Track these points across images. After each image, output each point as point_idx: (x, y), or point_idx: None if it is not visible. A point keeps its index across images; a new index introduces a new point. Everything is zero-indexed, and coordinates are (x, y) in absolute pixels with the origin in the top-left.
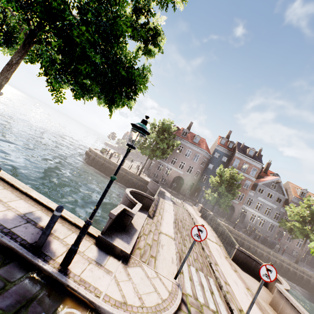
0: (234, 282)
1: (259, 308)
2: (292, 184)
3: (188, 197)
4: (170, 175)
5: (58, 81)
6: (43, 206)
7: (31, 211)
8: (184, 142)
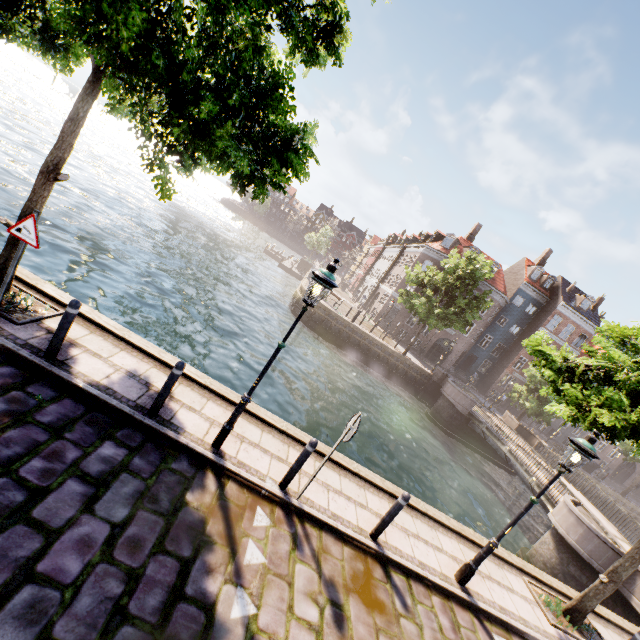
0: None
1: None
2: None
3: (453, 374)
4: (429, 336)
5: None
6: (629, 634)
7: None
8: None
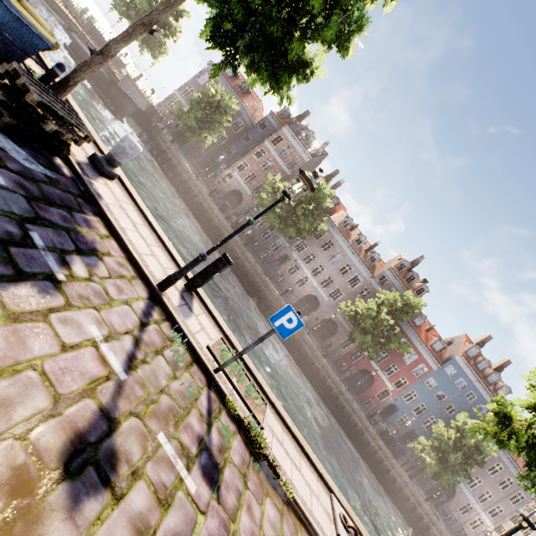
0: None
1: None
2: (346, 214)
3: (192, 162)
4: None
5: None
6: None
7: None
8: (222, 81)
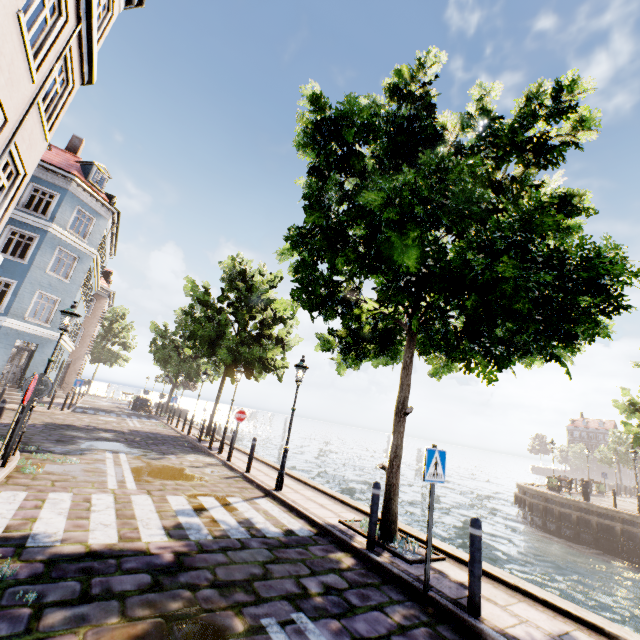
0: None
1: None
2: None
3: None
4: None
5: (475, 351)
6: (575, 621)
7: (563, 631)
8: None
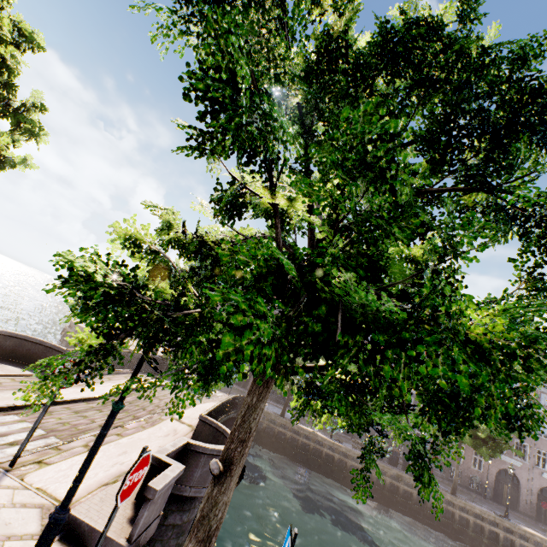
0: (121, 452)
1: (120, 476)
2: None
3: None
4: None
5: None
6: None
7: None
8: None
